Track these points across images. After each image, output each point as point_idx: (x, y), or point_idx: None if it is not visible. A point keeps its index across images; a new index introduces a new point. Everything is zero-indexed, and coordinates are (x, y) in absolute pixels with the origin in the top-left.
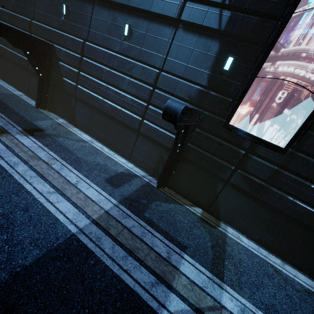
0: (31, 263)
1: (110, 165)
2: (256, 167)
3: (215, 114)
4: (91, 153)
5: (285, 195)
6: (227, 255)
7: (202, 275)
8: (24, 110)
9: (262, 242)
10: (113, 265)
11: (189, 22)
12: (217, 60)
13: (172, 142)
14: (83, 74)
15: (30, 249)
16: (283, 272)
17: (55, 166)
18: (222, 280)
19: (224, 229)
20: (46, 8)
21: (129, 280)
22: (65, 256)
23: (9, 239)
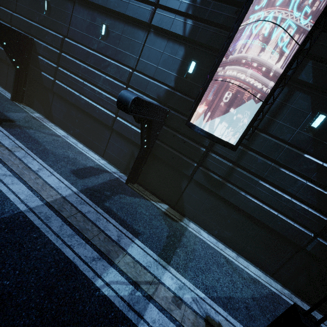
0: None
1: (80, 159)
2: (215, 163)
3: (180, 113)
4: (62, 147)
5: (238, 190)
6: (181, 245)
7: (149, 257)
8: None
9: (221, 237)
10: (56, 240)
11: (159, 27)
12: (182, 64)
13: None
14: (61, 69)
15: None
16: (235, 263)
17: (18, 154)
18: (168, 263)
19: (186, 224)
20: (29, 2)
21: (70, 253)
22: (6, 228)
23: None
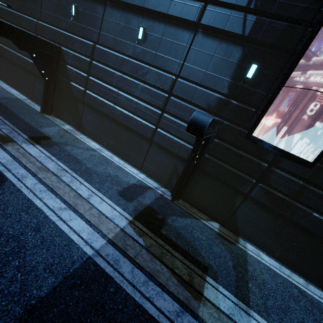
0: (46, 294)
1: (122, 176)
2: (280, 181)
3: (235, 124)
4: (101, 163)
5: (310, 211)
6: (250, 276)
7: (228, 301)
8: (29, 115)
9: (284, 259)
10: (134, 293)
11: (210, 27)
12: (239, 67)
13: (188, 152)
14: (93, 78)
15: (44, 277)
16: (308, 293)
17: (65, 178)
18: (248, 306)
19: (244, 246)
20: (54, 8)
21: (152, 310)
22: (82, 283)
23: (21, 265)
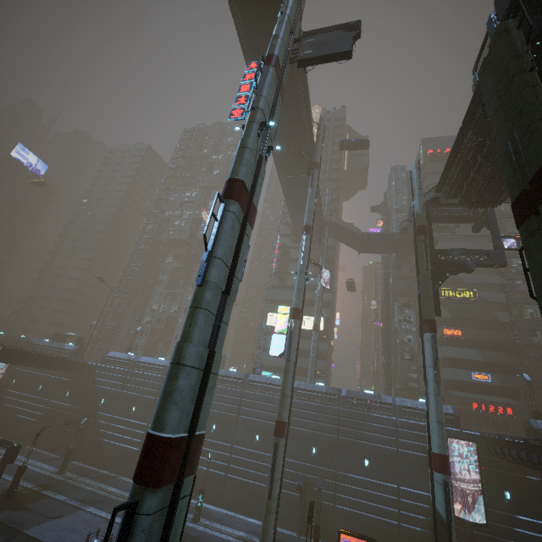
0: None
1: None
2: (482, 538)
3: None
4: None
5: None
6: None
7: None
8: None
9: None
10: None
11: (404, 459)
12: (427, 476)
13: (428, 536)
14: (340, 495)
15: None
16: None
17: None
18: None
19: None
20: (295, 448)
21: None
22: None
23: None
